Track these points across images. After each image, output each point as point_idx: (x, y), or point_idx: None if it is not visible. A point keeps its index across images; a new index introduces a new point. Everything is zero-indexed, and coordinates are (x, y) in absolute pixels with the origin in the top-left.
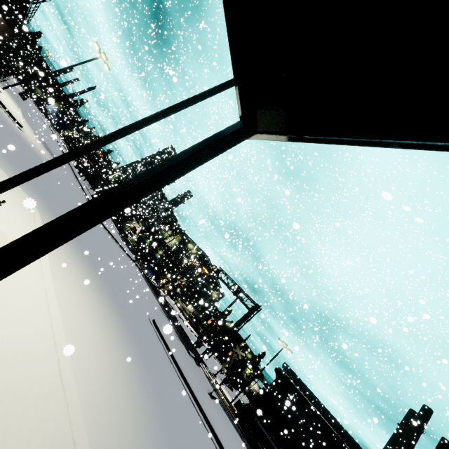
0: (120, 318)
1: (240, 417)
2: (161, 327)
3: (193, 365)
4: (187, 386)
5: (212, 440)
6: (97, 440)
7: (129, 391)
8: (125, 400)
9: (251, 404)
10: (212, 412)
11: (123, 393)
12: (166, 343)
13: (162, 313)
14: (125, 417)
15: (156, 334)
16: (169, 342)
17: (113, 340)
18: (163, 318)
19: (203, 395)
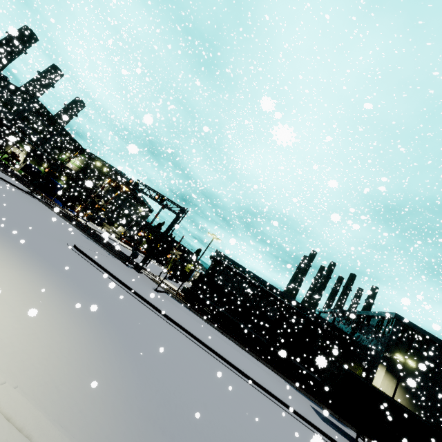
0: (20, 250)
1: (187, 297)
2: (86, 251)
3: (134, 274)
4: (130, 290)
5: (163, 319)
6: (14, 358)
7: (53, 309)
8: (50, 318)
9: (194, 286)
10: (160, 301)
11: (44, 313)
12: (96, 262)
13: (86, 239)
14: (53, 330)
15: (82, 257)
16: (100, 260)
17: (14, 272)
18: (89, 242)
19: (148, 292)
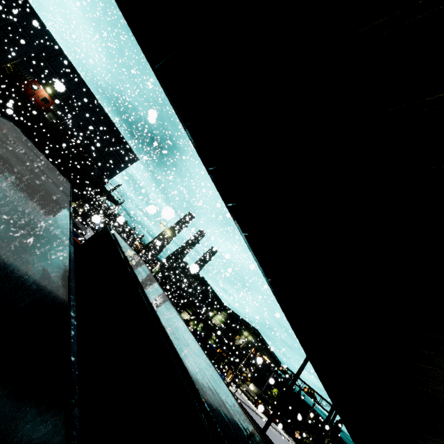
0: None
1: None
2: None
3: None
4: None
5: None
6: None
7: None
8: None
9: None
10: None
11: None
12: None
13: None
14: None
15: None
16: None
17: None
18: None
19: None
